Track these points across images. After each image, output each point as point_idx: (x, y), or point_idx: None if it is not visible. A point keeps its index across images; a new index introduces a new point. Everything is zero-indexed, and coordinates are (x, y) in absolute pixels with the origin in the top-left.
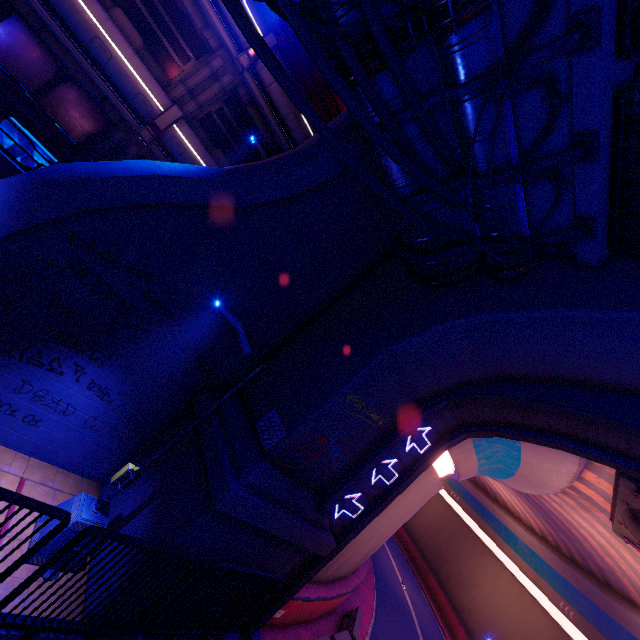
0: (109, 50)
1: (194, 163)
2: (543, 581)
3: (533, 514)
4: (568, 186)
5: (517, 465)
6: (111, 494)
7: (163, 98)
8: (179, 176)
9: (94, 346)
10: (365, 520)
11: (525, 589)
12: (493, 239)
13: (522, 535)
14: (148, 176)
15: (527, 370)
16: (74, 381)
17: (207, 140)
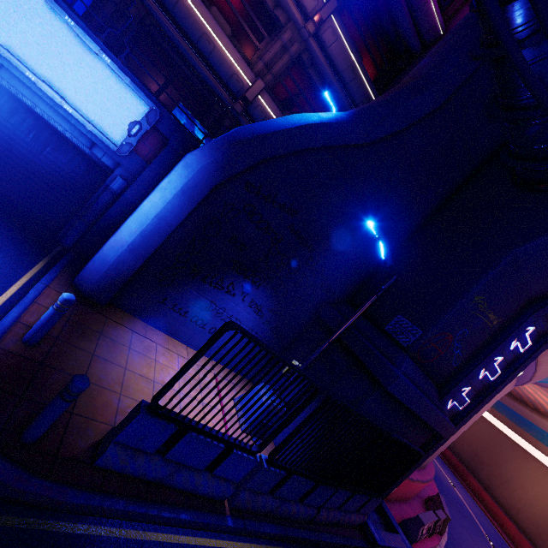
0: (213, 42)
1: None
2: None
3: None
4: None
5: None
6: (286, 384)
7: (250, 74)
8: (325, 122)
9: (255, 272)
10: (472, 411)
11: None
12: None
13: None
14: (304, 126)
15: None
16: (241, 300)
17: (278, 105)
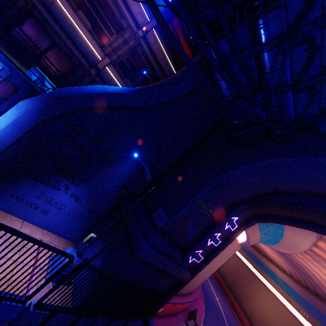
0: (76, 31)
1: (115, 85)
2: (291, 299)
3: (286, 263)
4: (317, 94)
5: (281, 237)
6: (83, 248)
7: (101, 53)
8: (116, 92)
9: (74, 176)
10: (204, 264)
11: (281, 302)
12: (275, 121)
13: (279, 274)
14: (102, 93)
15: (291, 188)
16: (64, 193)
17: (121, 73)
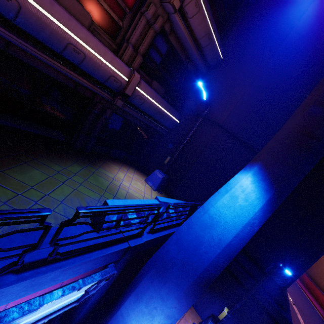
0: (81, 51)
1: (150, 105)
2: None
3: None
4: None
5: None
6: (221, 323)
7: (125, 69)
8: (264, 222)
9: None
10: None
11: None
12: None
13: None
14: (252, 236)
15: None
16: None
17: (147, 78)
